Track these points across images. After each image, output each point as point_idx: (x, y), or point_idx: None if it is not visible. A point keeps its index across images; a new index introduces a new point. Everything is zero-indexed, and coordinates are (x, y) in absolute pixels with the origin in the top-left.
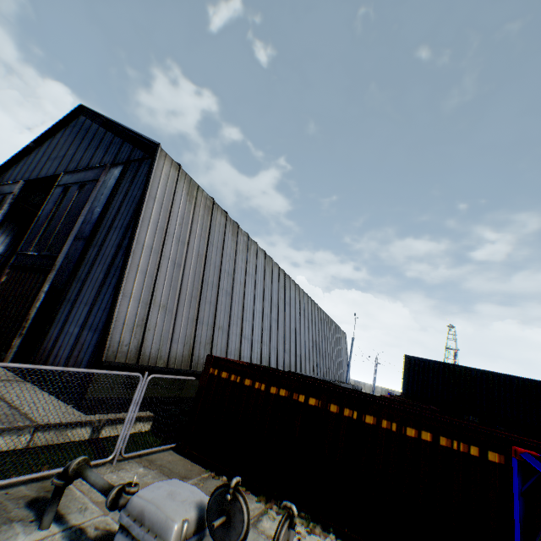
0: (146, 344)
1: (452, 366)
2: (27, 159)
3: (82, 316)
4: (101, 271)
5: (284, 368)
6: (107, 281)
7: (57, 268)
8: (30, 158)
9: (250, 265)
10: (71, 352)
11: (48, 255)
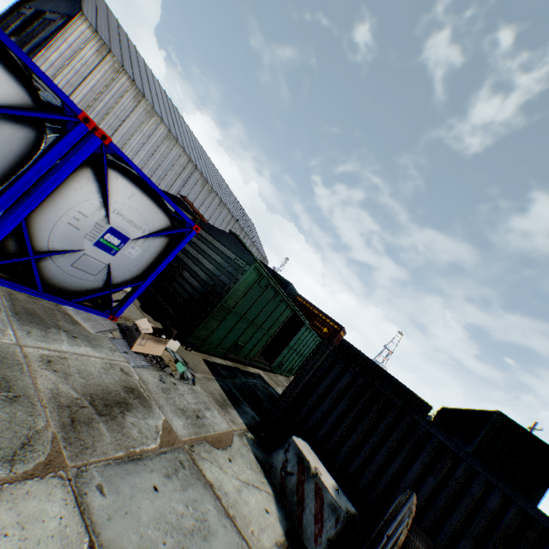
0: None
1: None
2: None
3: None
4: None
5: None
6: None
7: None
8: None
9: (146, 128)
10: None
11: None
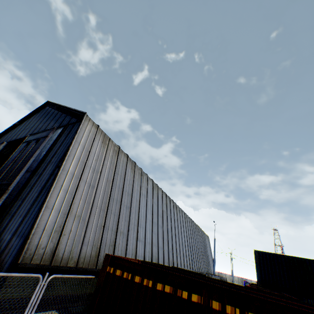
0: (61, 246)
1: (291, 257)
2: (12, 131)
3: (16, 225)
4: (36, 191)
5: (169, 264)
6: (39, 197)
7: (10, 191)
8: (14, 130)
9: (143, 189)
10: (0, 256)
11: (6, 183)
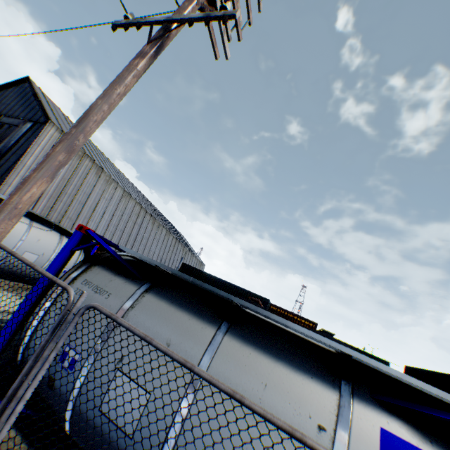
0: None
1: (201, 271)
2: None
3: None
4: (3, 171)
5: None
6: (4, 176)
7: None
8: None
9: (107, 194)
10: None
11: None
